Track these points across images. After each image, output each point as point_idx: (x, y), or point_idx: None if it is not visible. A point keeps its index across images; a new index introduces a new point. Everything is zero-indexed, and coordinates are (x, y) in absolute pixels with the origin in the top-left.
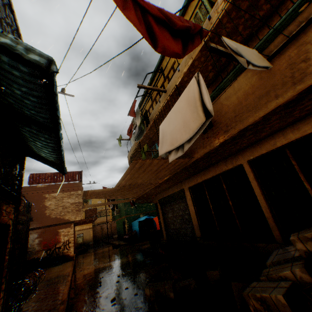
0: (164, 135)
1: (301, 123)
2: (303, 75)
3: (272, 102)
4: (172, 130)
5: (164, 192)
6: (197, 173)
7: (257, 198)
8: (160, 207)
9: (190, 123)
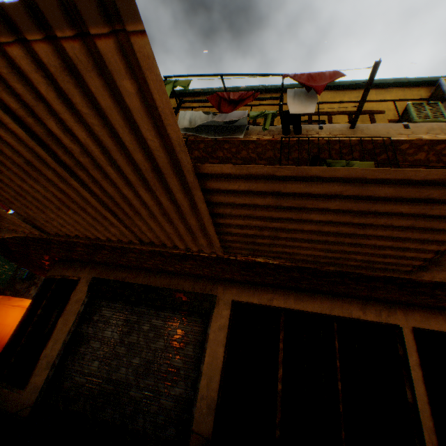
0: None
1: None
2: None
3: None
4: None
5: (136, 271)
6: (280, 288)
7: (417, 403)
8: (85, 297)
9: None
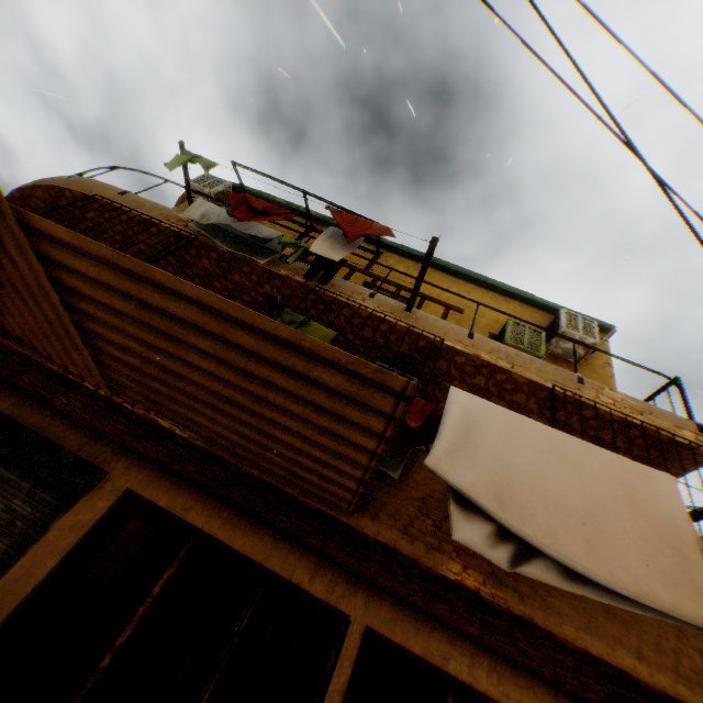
0: (471, 433)
1: (512, 670)
2: (695, 678)
3: (627, 652)
4: (517, 467)
5: (12, 389)
6: (214, 496)
7: None
8: None
9: (631, 554)
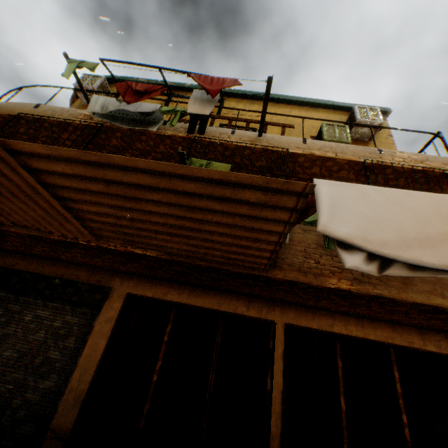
0: (336, 204)
1: (367, 322)
2: None
3: (436, 297)
4: (368, 217)
5: (30, 258)
6: (177, 283)
7: (273, 391)
8: None
9: (446, 247)
